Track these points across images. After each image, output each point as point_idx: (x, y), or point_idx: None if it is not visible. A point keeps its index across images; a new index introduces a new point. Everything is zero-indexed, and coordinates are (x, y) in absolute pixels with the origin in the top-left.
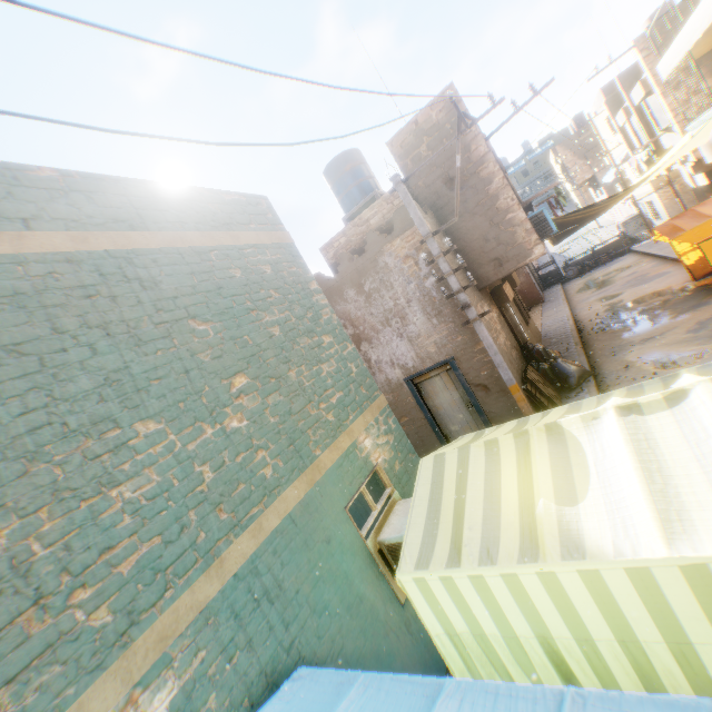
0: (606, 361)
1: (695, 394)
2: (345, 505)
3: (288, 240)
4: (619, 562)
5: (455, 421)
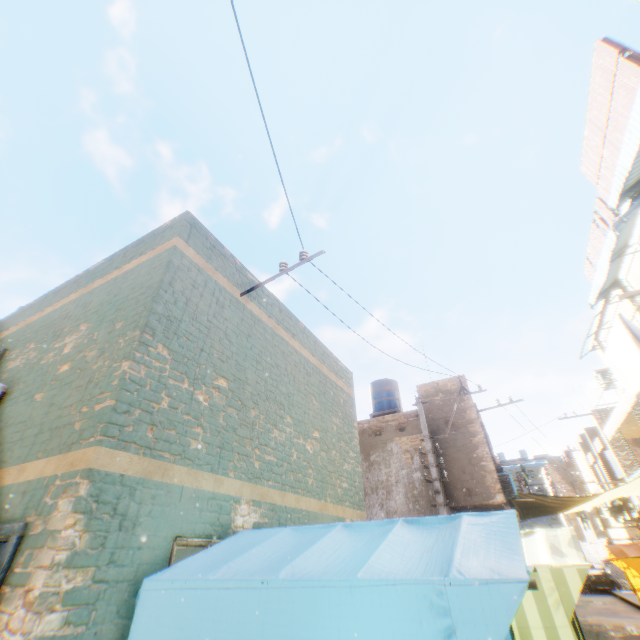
0: None
1: (537, 532)
2: None
3: (353, 396)
4: None
5: None
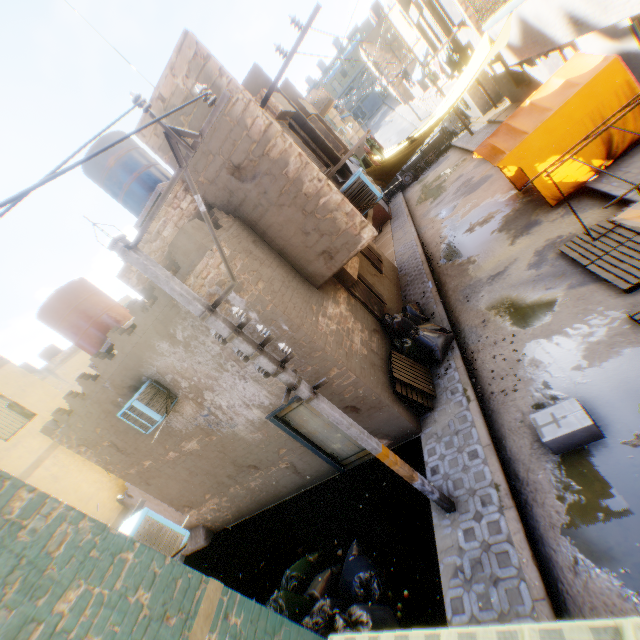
0: (463, 310)
1: None
2: None
3: None
4: None
5: (335, 440)
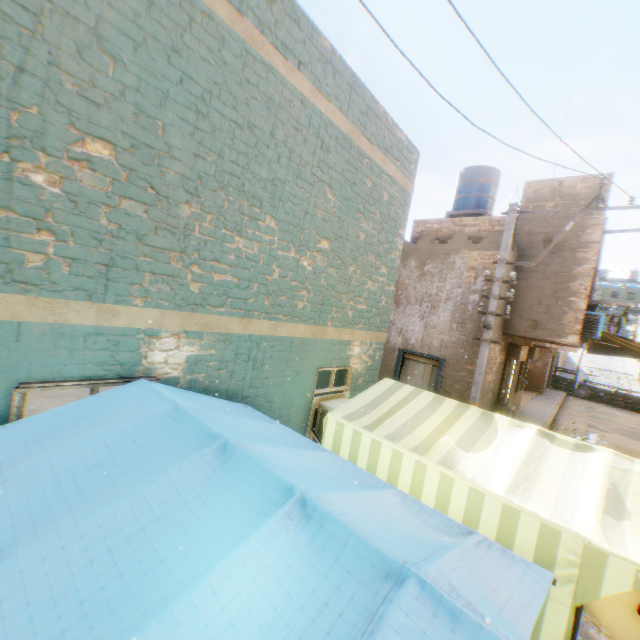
0: None
1: (597, 454)
2: (319, 366)
3: (410, 191)
4: (470, 482)
5: None
